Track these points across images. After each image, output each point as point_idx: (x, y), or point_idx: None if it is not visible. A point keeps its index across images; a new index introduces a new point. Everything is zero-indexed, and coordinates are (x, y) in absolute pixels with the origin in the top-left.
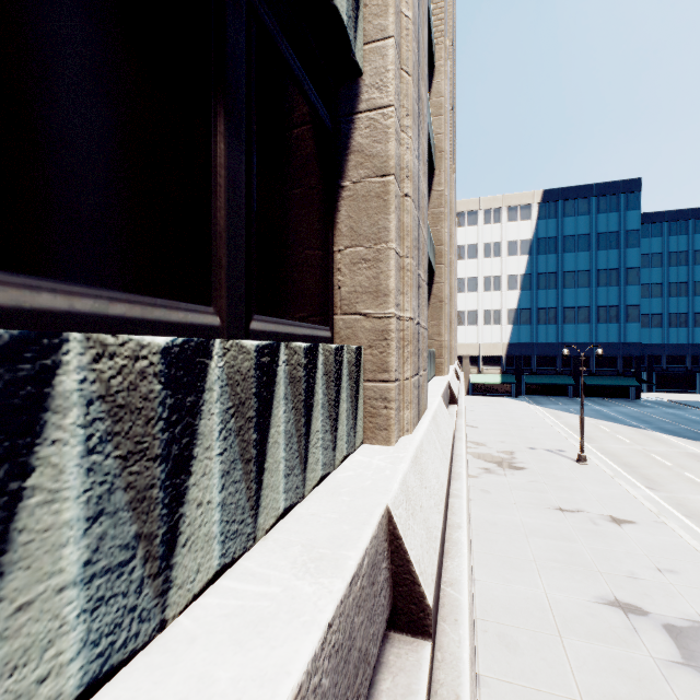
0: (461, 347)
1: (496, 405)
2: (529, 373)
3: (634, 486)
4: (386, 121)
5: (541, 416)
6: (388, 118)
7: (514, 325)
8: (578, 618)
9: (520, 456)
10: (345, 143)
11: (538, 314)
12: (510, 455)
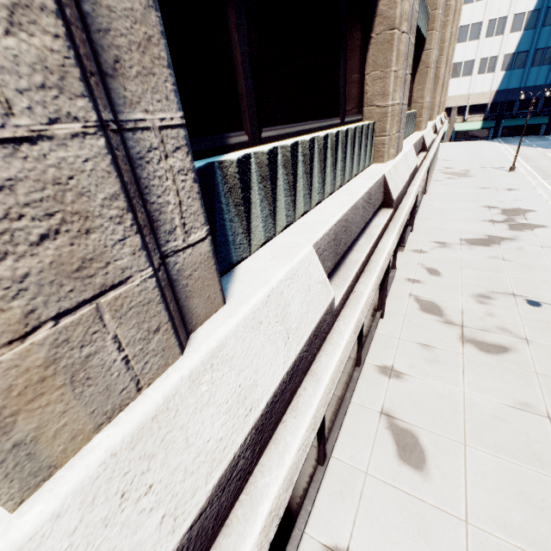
0: (451, 99)
1: (470, 146)
2: (509, 117)
3: (536, 179)
4: (430, 54)
5: (503, 150)
6: (431, 53)
7: (507, 71)
8: (469, 209)
9: (472, 172)
10: (419, 59)
11: (535, 56)
12: (466, 172)
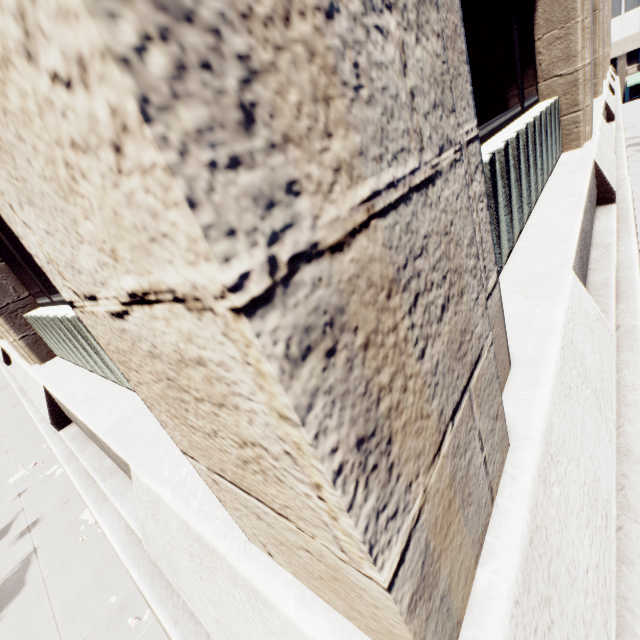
0: (614, 47)
1: None
2: None
3: None
4: None
5: None
6: None
7: None
8: None
9: None
10: None
11: None
12: None
